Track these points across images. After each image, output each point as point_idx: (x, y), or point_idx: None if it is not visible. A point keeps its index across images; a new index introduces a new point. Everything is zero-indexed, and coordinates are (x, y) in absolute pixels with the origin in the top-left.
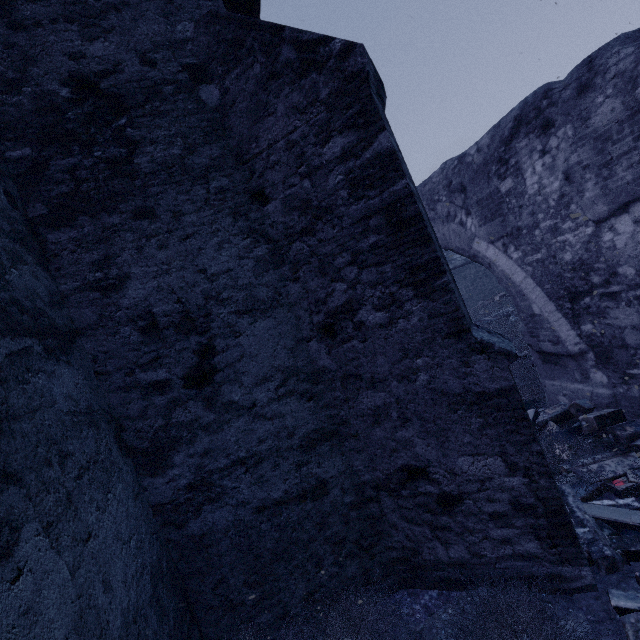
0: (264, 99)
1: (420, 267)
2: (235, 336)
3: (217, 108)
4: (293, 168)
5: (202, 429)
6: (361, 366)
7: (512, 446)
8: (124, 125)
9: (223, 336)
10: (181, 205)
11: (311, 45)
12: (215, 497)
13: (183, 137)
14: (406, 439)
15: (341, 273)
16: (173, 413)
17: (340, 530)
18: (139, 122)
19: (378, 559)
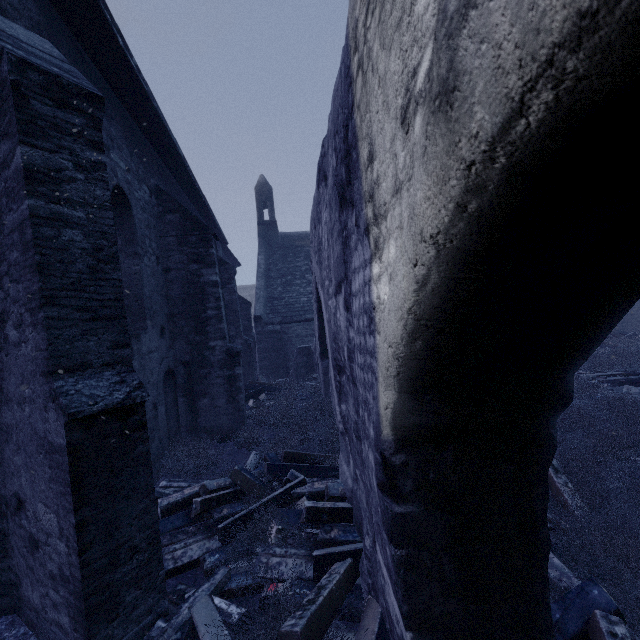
0: None
1: (33, 295)
2: None
3: None
4: None
5: None
6: (4, 379)
7: (63, 509)
8: None
9: None
10: None
11: None
12: None
13: None
14: (18, 466)
15: (2, 281)
16: None
17: None
18: None
19: None
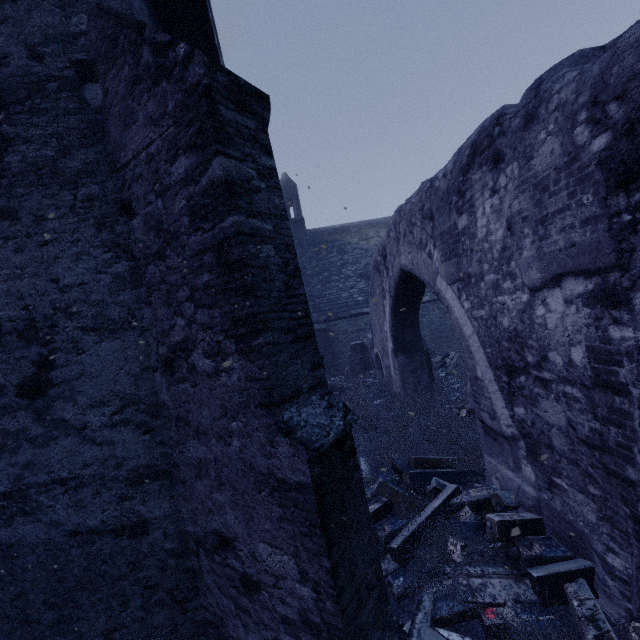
0: (130, 105)
1: (241, 320)
2: (78, 353)
3: (100, 109)
4: (151, 184)
5: (28, 441)
6: (191, 412)
7: (305, 551)
8: (1, 121)
9: (65, 351)
10: (45, 209)
11: (163, 48)
12: (29, 511)
13: (59, 138)
14: (220, 503)
15: (182, 307)
16: (2, 419)
17: (154, 575)
18: (17, 119)
19: (191, 615)
